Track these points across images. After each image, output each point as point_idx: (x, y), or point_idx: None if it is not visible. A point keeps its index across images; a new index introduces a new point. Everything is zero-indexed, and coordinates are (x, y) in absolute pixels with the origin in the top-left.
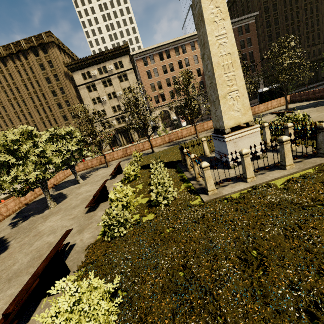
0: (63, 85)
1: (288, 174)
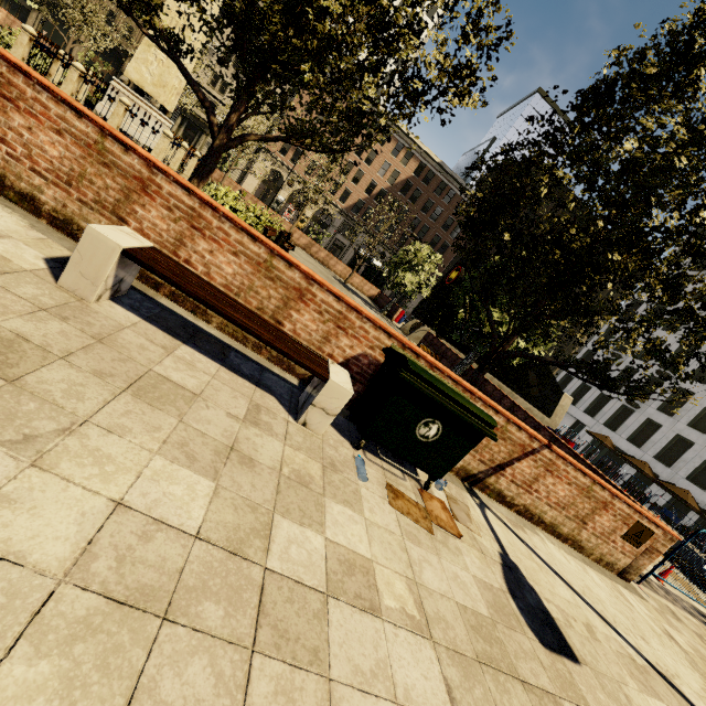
0: None
1: None
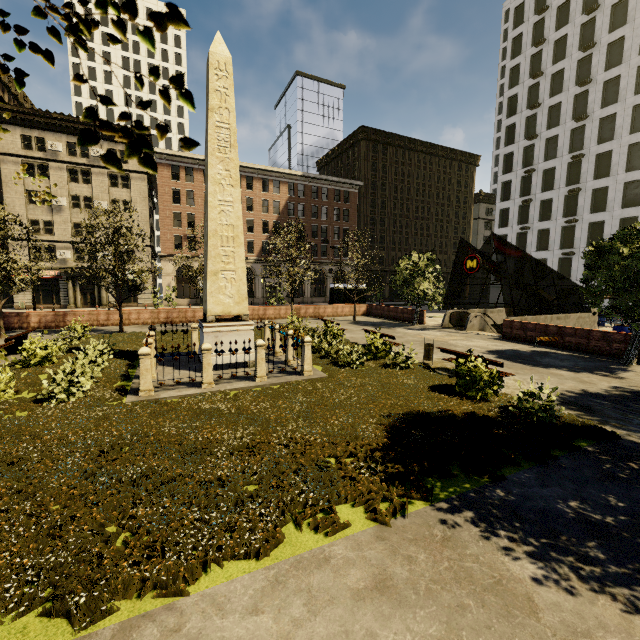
0: None
1: (253, 387)
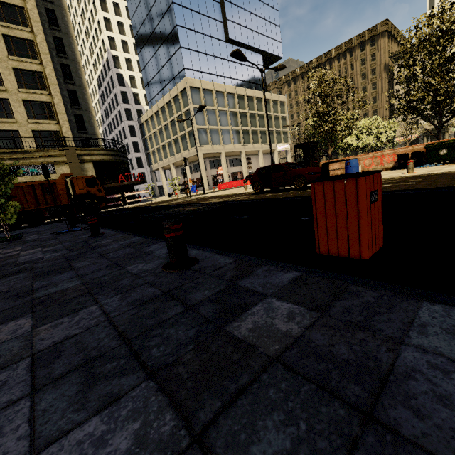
0: (377, 80)
1: None
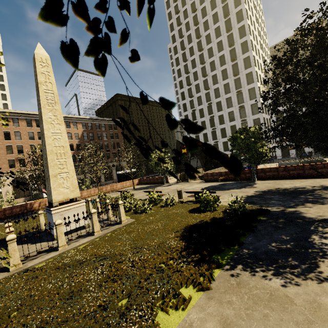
0: None
1: (94, 239)
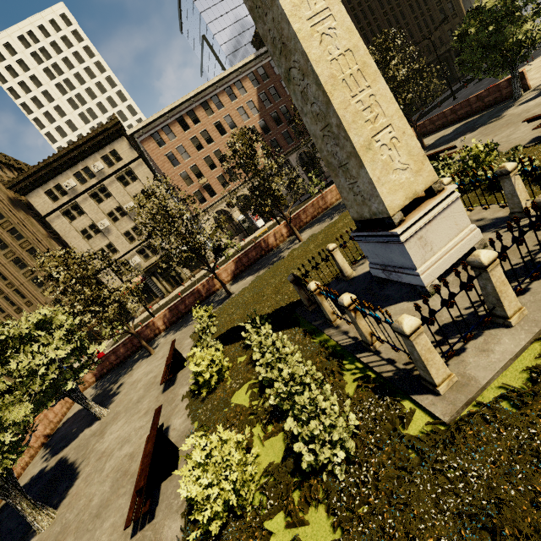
0: (15, 224)
1: None
